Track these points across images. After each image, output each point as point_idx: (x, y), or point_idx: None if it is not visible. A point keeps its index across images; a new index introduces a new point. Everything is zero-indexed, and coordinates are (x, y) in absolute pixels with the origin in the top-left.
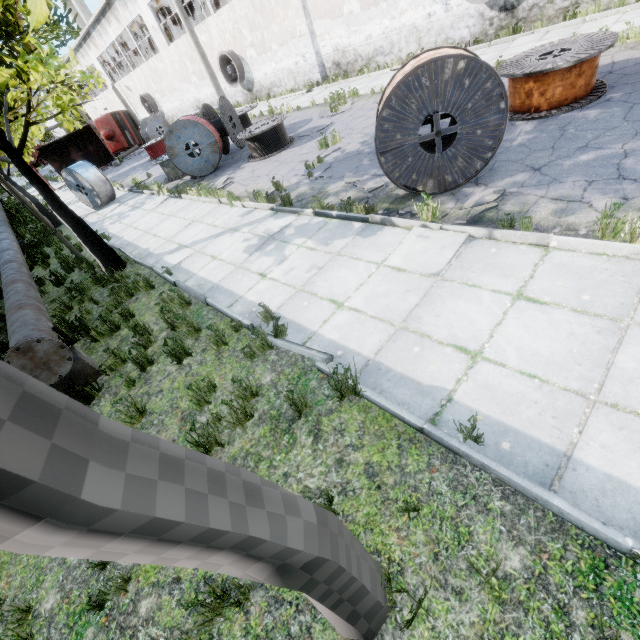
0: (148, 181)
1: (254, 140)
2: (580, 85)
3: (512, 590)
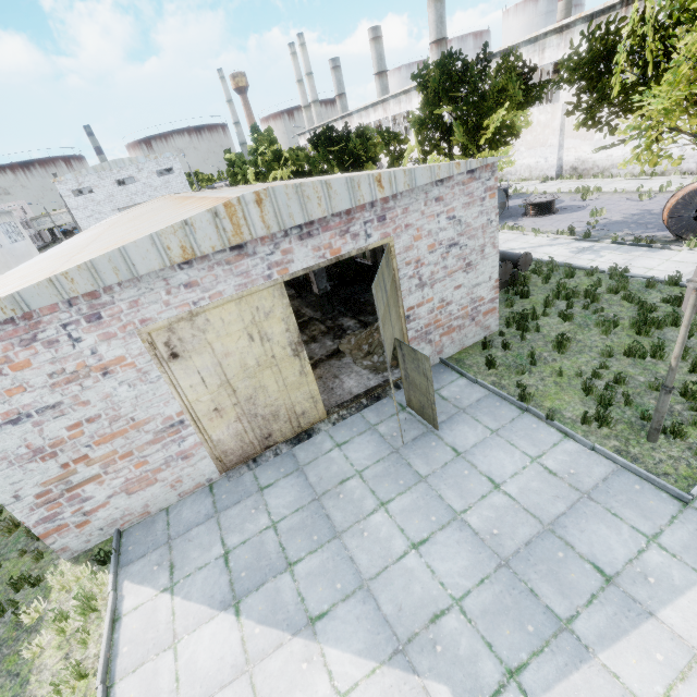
0: None
1: (536, 205)
2: None
3: None
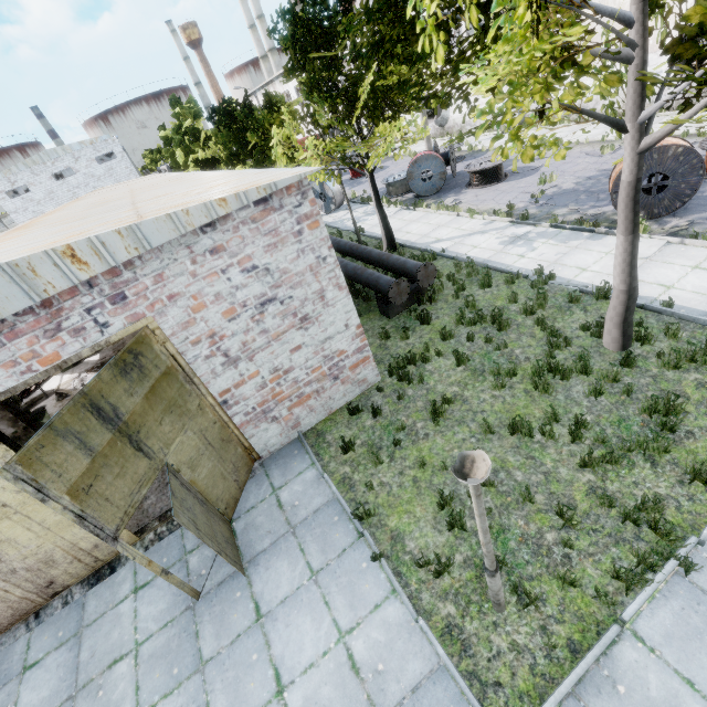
0: (365, 196)
1: (479, 173)
2: None
3: (681, 340)
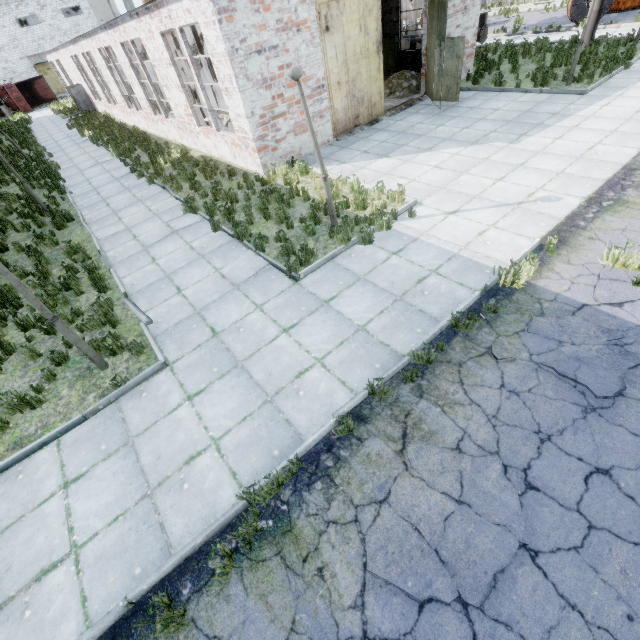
0: None
1: None
2: (637, 2)
3: None
